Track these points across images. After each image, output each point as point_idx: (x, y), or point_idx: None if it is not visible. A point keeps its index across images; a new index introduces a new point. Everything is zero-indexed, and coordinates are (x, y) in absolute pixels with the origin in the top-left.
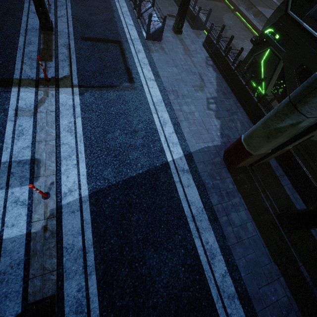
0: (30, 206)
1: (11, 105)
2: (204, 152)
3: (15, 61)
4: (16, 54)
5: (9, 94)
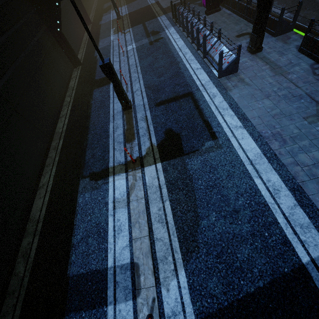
0: None
1: (110, 197)
2: None
3: (108, 149)
4: (109, 142)
5: (107, 185)
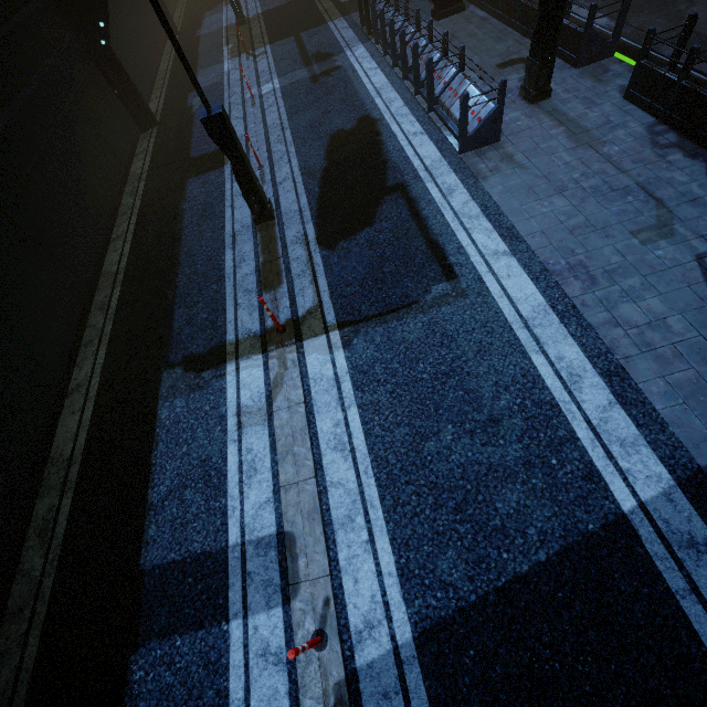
0: (293, 669)
1: (230, 405)
2: None
3: (224, 307)
4: (225, 291)
5: (223, 380)
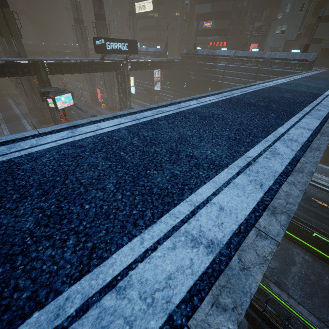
0: None
1: None
2: (26, 113)
3: None
4: None
5: None
